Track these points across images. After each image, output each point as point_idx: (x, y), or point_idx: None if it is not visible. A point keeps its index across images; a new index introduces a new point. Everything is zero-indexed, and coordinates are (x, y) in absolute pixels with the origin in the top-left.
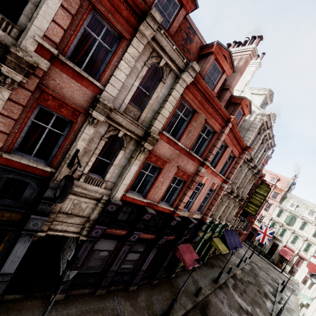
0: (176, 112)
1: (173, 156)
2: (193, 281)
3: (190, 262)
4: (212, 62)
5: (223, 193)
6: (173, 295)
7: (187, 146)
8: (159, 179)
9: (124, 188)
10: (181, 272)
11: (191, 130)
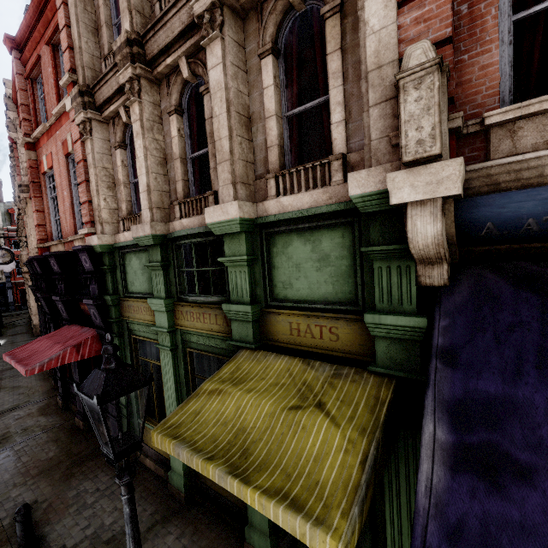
0: None
1: None
2: (115, 536)
3: (24, 354)
4: None
5: (78, 127)
6: (44, 466)
7: None
8: None
9: (31, 246)
10: (154, 481)
11: None
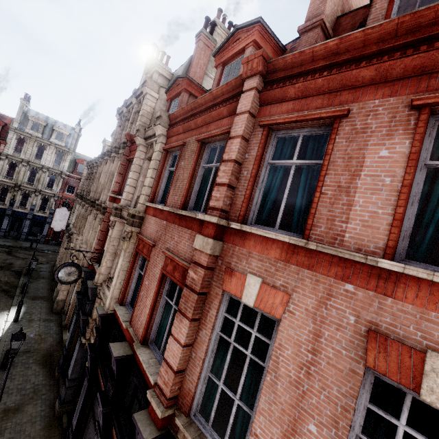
0: (173, 172)
1: (160, 233)
2: None
3: None
4: (219, 75)
5: None
6: None
7: (177, 205)
8: (145, 283)
9: (112, 293)
10: None
11: (180, 175)
